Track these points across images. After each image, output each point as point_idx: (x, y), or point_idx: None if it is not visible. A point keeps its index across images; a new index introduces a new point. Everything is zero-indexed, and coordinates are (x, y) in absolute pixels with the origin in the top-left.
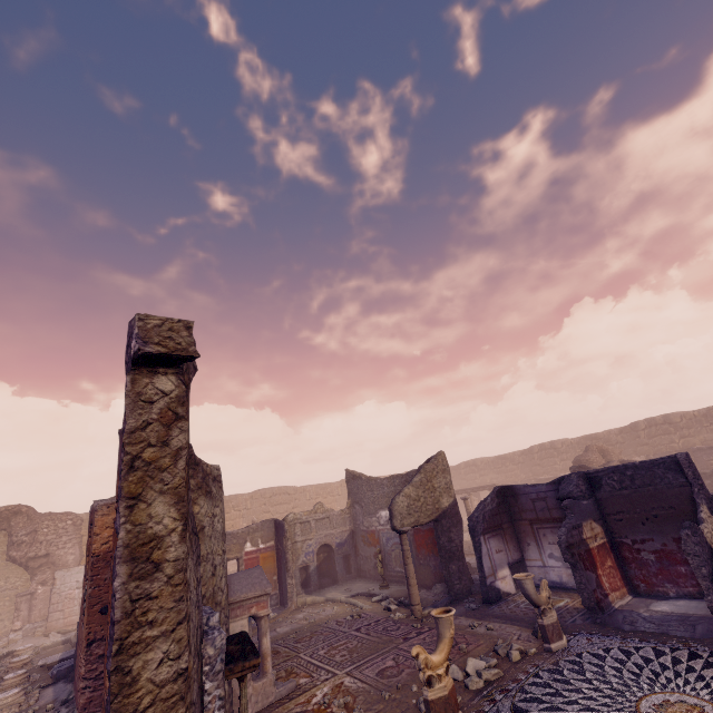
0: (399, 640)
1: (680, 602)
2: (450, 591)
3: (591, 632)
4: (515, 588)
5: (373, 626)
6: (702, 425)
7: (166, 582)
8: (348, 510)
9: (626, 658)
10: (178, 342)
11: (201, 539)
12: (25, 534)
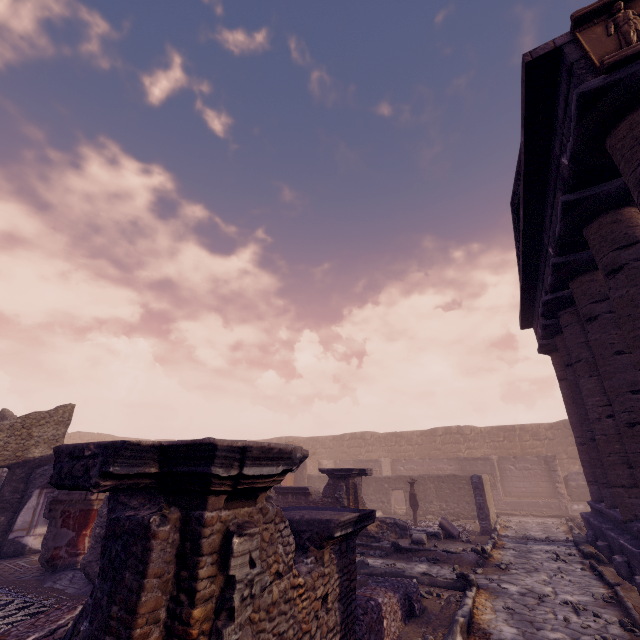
0: None
1: None
2: None
3: (9, 586)
4: None
5: None
6: (381, 444)
7: None
8: None
9: None
10: None
11: None
12: None
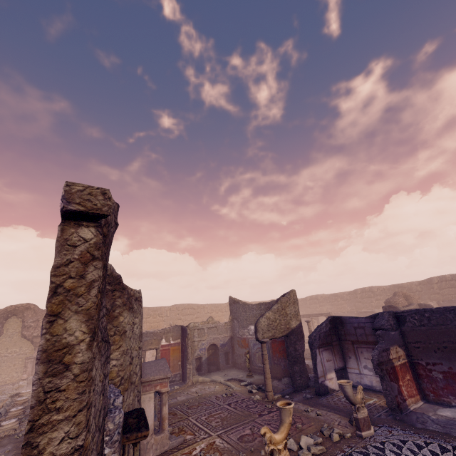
0: (255, 415)
1: None
2: (293, 383)
3: (391, 426)
4: (338, 387)
5: (239, 403)
6: None
7: (73, 379)
8: (229, 323)
9: (418, 450)
10: (95, 203)
11: (123, 339)
12: (32, 321)
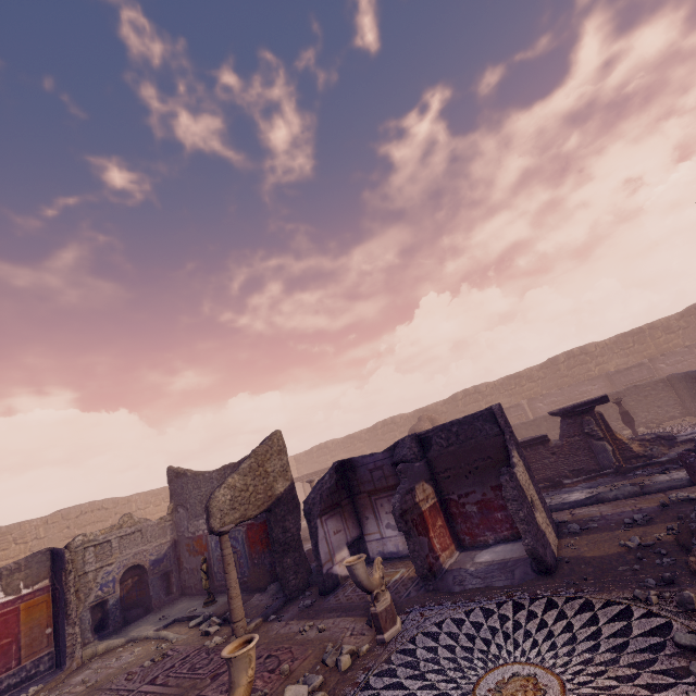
0: (205, 681)
1: (498, 548)
2: (285, 589)
3: (424, 604)
4: None
5: (177, 668)
6: (500, 392)
7: None
8: (169, 517)
9: (459, 630)
10: None
11: None
12: None
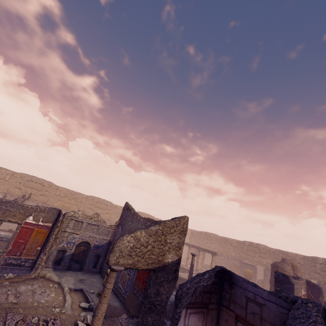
0: None
1: None
2: None
3: None
4: None
5: None
6: None
7: None
8: (114, 227)
9: None
10: None
11: None
12: None
